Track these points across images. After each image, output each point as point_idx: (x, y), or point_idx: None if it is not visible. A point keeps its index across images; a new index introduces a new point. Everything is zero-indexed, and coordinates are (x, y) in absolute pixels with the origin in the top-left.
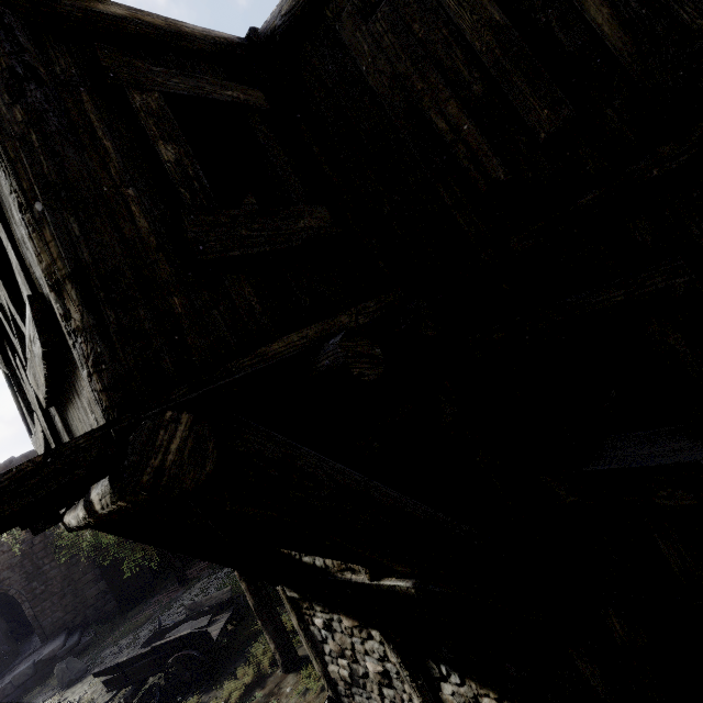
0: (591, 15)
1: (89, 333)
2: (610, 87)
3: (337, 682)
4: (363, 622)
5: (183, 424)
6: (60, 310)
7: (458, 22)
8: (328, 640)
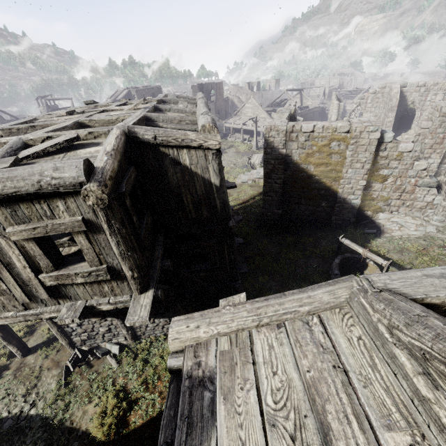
0: (217, 201)
1: (139, 278)
2: (215, 213)
3: (76, 343)
4: (104, 317)
5: (162, 291)
6: (132, 274)
7: (196, 185)
8: (77, 330)
